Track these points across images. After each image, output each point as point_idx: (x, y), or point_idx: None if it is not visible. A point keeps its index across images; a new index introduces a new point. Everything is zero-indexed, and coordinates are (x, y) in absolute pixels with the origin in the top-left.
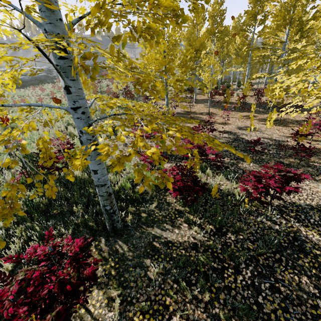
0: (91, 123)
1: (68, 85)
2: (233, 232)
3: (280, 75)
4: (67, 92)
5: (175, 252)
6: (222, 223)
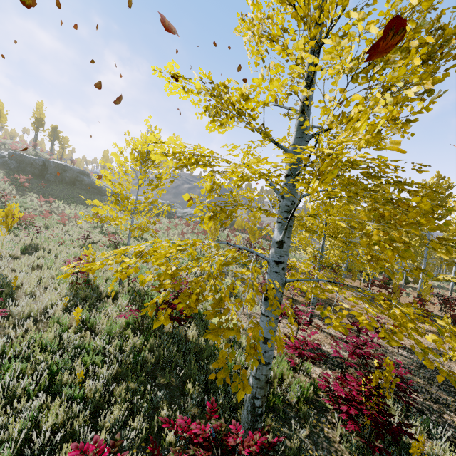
0: (288, 281)
1: (284, 240)
2: None
3: None
4: (278, 246)
5: None
6: None
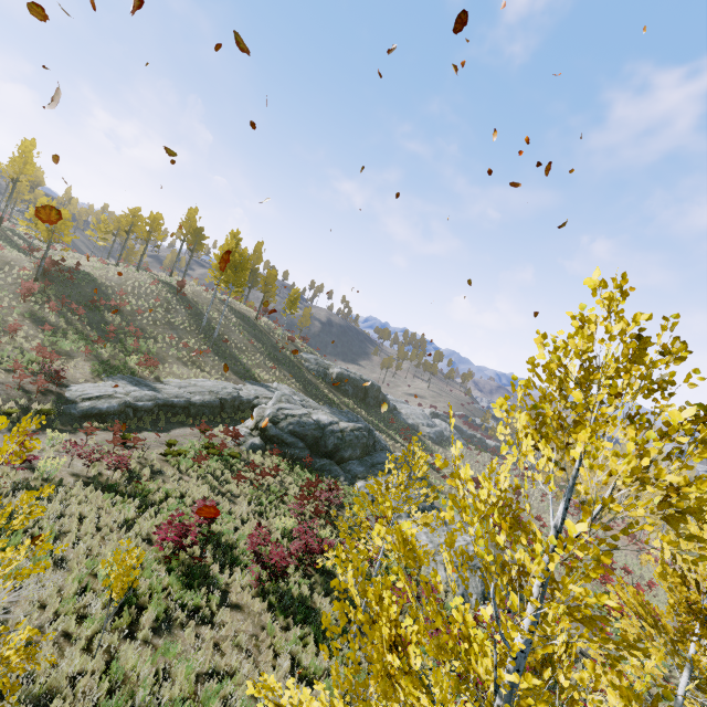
0: None
1: None
2: None
3: None
4: None
5: None
6: None
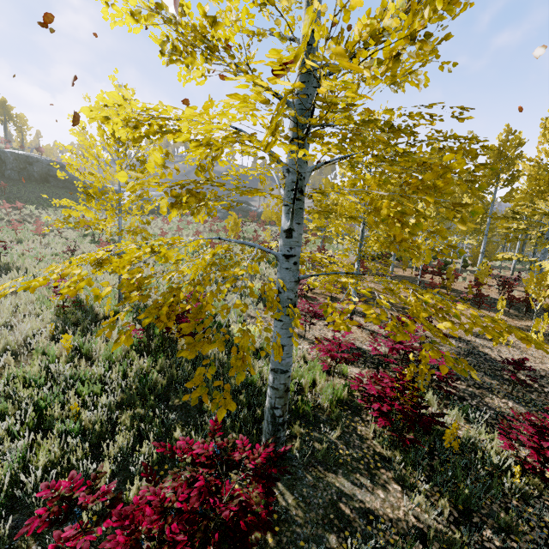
0: (302, 278)
1: (293, 228)
2: (497, 531)
3: (547, 261)
4: (287, 236)
5: (382, 534)
6: (471, 505)
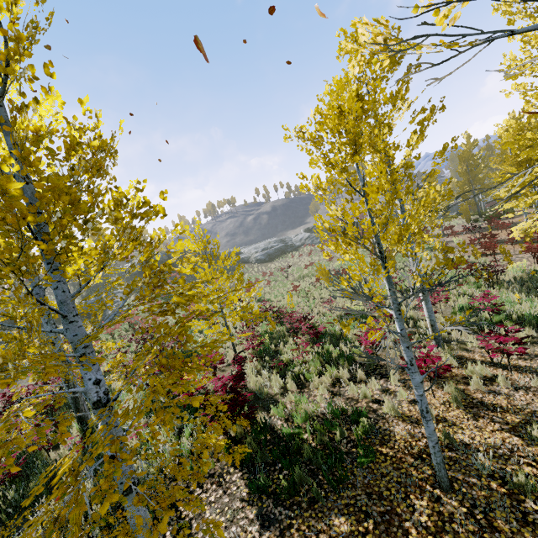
0: None
1: None
2: None
3: None
4: None
5: None
6: None
